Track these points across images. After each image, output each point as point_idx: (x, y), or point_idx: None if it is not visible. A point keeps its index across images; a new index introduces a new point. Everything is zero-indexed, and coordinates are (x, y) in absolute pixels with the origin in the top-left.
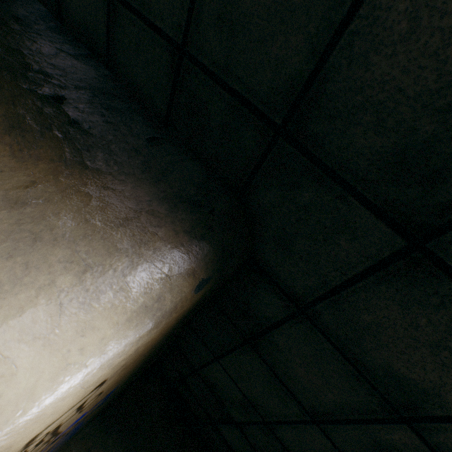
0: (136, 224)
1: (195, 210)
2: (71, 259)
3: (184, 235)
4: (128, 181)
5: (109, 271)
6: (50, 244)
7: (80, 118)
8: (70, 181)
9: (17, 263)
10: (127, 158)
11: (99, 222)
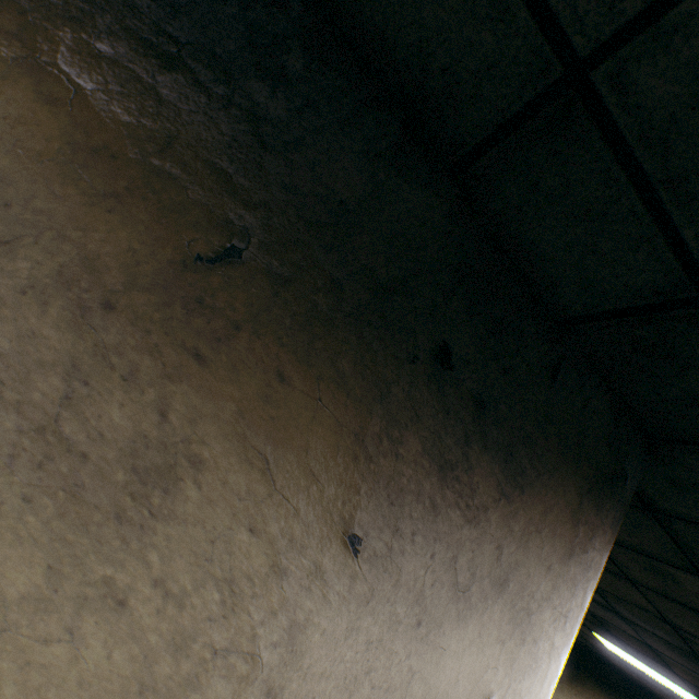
0: (579, 547)
1: (614, 489)
2: (554, 618)
3: (609, 531)
4: (557, 485)
5: (575, 610)
6: (538, 612)
7: (481, 388)
8: (520, 525)
9: (529, 643)
10: (545, 442)
11: (556, 564)
